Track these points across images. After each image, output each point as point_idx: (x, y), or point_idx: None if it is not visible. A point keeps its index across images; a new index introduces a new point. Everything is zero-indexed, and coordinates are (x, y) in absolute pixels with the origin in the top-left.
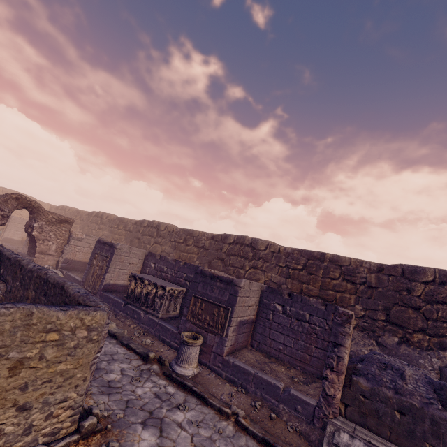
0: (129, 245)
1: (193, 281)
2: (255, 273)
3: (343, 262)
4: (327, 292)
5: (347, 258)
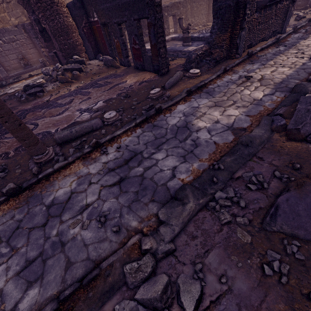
0: (26, 19)
1: None
2: None
3: None
4: None
5: None
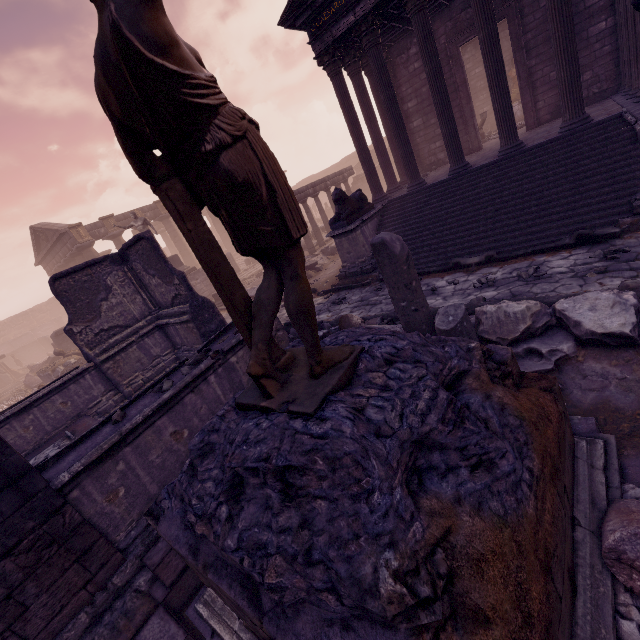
0: None
1: (13, 345)
2: (6, 338)
3: (36, 309)
4: (40, 321)
5: (36, 307)
